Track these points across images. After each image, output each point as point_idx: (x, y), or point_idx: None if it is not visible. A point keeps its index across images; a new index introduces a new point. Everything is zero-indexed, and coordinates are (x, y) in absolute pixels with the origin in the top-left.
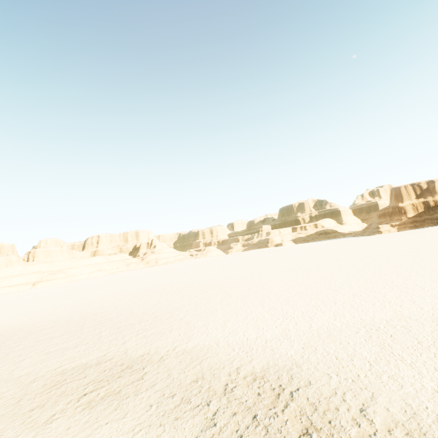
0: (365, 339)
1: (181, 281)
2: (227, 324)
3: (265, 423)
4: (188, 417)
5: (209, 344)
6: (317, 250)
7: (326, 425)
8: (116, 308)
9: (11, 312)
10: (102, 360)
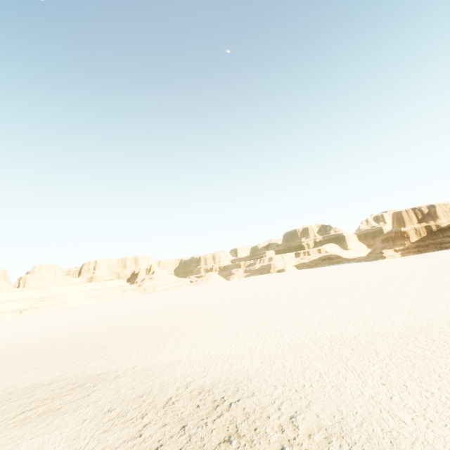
0: (326, 352)
1: (171, 306)
2: (198, 343)
3: (190, 433)
4: (117, 430)
5: (171, 362)
6: (317, 275)
7: (250, 432)
8: (94, 332)
9: None
10: (56, 380)
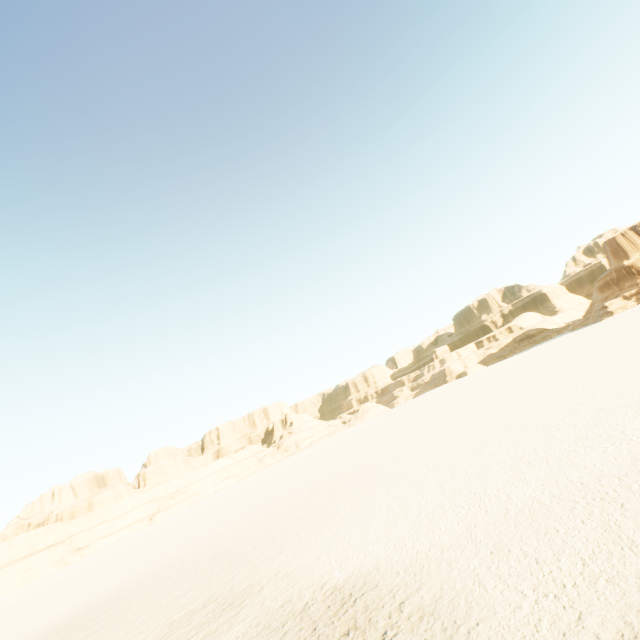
0: (459, 520)
1: (318, 474)
2: (339, 530)
3: (320, 632)
4: None
5: (311, 561)
6: (507, 374)
7: (365, 623)
8: (235, 533)
9: (127, 564)
10: (208, 602)
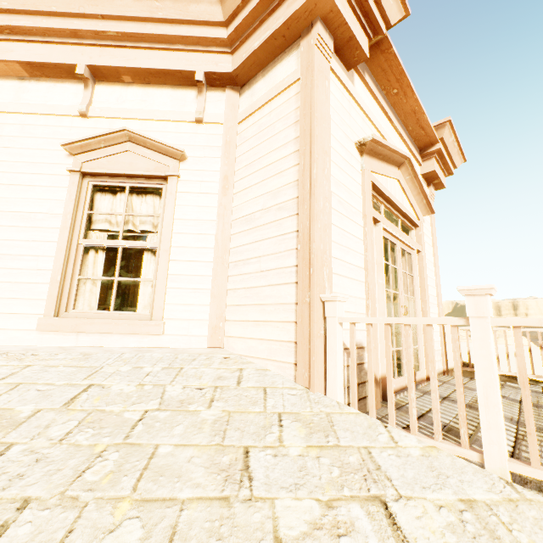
0: None
1: None
2: None
3: None
4: None
5: None
6: None
7: None
8: None
9: None
10: None
